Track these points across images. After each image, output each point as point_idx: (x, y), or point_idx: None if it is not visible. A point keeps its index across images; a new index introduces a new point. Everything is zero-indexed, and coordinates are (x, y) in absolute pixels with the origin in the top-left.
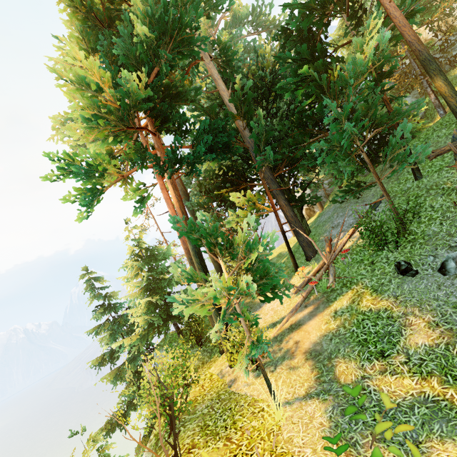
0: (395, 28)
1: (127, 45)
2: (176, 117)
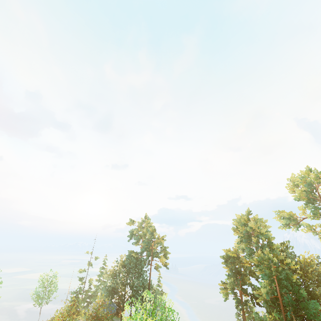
0: (307, 309)
1: (233, 273)
2: (243, 289)
